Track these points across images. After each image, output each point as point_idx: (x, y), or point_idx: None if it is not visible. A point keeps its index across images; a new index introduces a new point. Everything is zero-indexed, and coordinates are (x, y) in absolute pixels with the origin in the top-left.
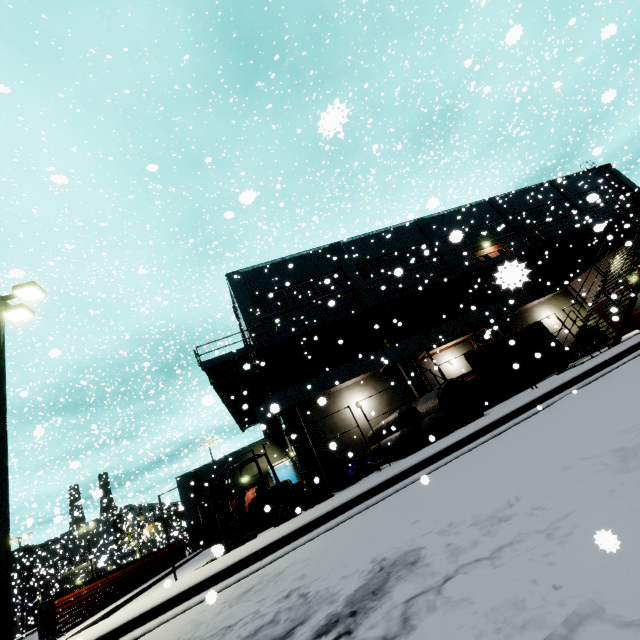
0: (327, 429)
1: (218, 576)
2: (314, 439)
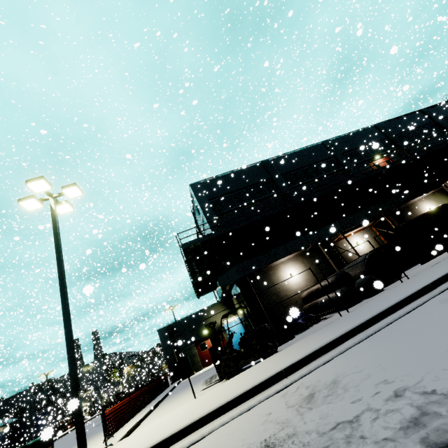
0: (270, 293)
1: (255, 390)
2: (262, 300)
